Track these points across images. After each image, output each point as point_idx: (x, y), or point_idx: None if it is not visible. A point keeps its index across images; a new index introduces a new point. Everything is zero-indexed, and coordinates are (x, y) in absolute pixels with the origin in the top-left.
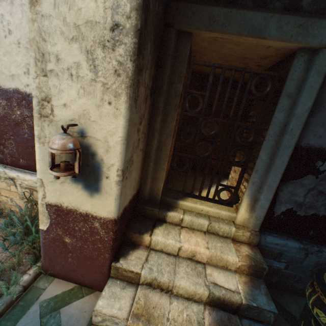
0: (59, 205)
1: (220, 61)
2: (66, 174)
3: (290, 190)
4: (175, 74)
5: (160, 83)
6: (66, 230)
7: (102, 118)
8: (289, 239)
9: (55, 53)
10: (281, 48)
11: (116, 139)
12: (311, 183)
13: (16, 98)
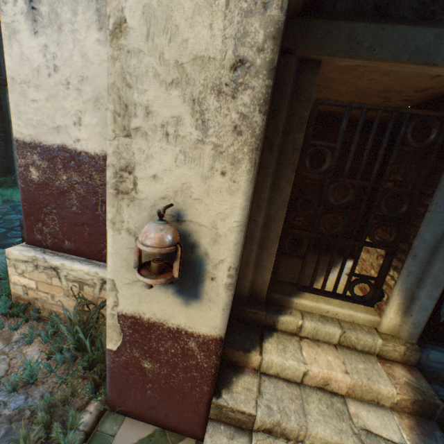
0: (137, 316)
1: (346, 95)
2: (163, 281)
3: None
4: (294, 120)
5: (272, 133)
6: (146, 351)
7: (209, 195)
8: None
9: (144, 103)
10: None
11: (230, 224)
12: None
13: (62, 157)
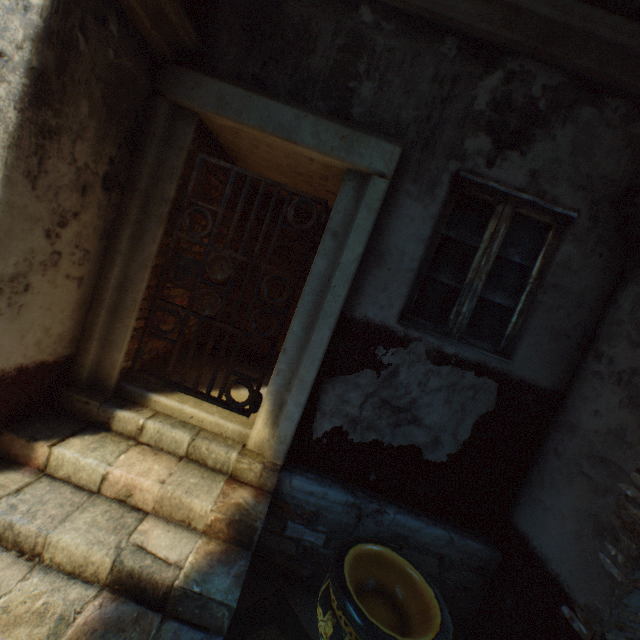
0: None
1: (275, 173)
2: None
3: (339, 392)
4: (165, 168)
5: (136, 175)
6: None
7: None
8: (335, 485)
9: None
10: (328, 165)
11: None
12: (372, 383)
13: None
